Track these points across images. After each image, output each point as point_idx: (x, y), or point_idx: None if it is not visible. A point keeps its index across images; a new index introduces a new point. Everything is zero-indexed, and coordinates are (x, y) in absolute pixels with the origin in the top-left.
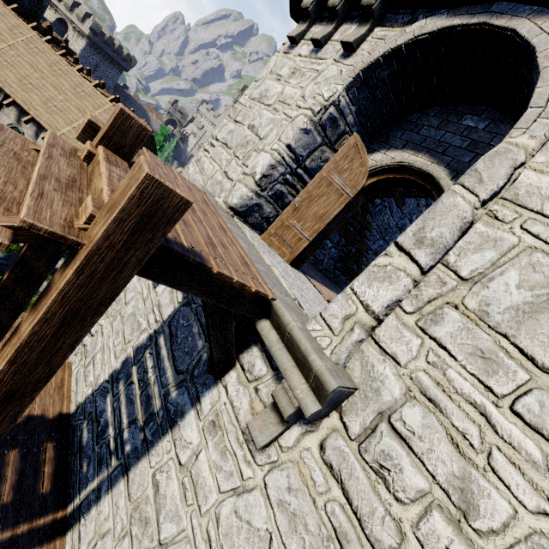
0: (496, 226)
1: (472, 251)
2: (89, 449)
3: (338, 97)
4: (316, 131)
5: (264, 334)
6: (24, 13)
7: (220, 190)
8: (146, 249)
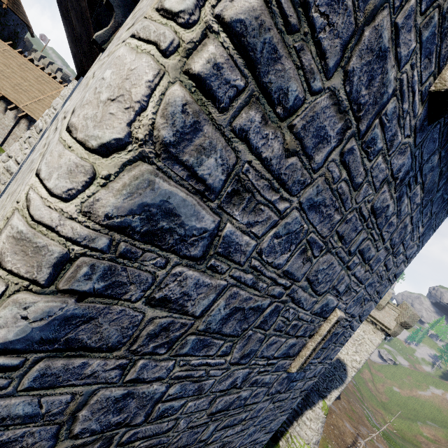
0: None
1: None
2: None
3: None
4: None
5: None
6: (4, 40)
7: None
8: None
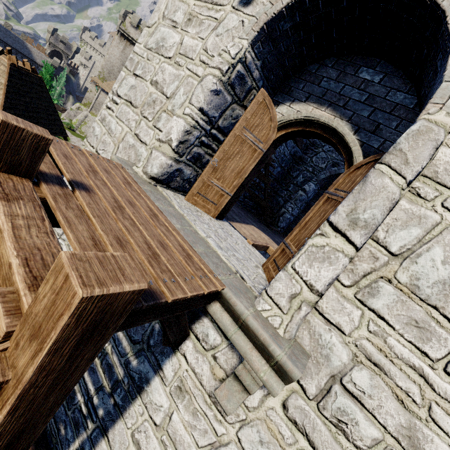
0: (419, 204)
1: (399, 228)
2: (62, 414)
3: (244, 53)
4: (226, 91)
5: (217, 318)
6: None
7: (135, 155)
8: (96, 347)
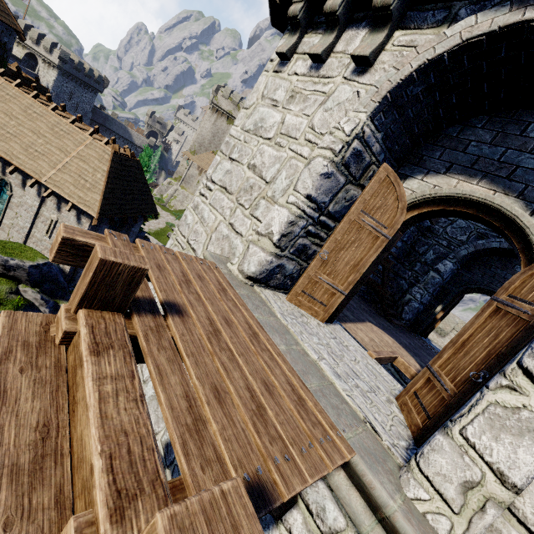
0: None
1: None
2: None
3: (362, 128)
4: (339, 172)
5: (342, 497)
6: None
7: (228, 248)
8: None
